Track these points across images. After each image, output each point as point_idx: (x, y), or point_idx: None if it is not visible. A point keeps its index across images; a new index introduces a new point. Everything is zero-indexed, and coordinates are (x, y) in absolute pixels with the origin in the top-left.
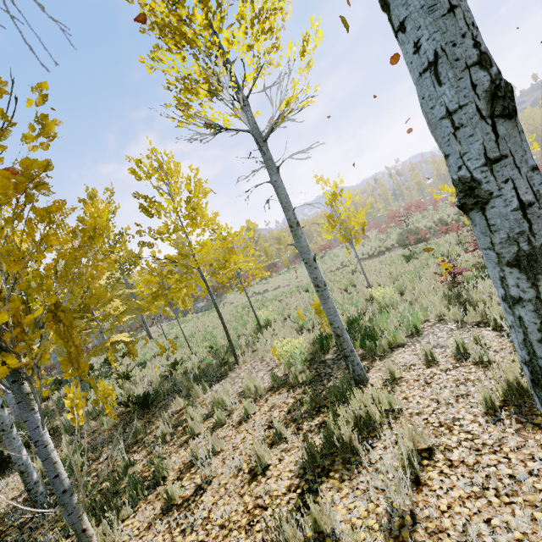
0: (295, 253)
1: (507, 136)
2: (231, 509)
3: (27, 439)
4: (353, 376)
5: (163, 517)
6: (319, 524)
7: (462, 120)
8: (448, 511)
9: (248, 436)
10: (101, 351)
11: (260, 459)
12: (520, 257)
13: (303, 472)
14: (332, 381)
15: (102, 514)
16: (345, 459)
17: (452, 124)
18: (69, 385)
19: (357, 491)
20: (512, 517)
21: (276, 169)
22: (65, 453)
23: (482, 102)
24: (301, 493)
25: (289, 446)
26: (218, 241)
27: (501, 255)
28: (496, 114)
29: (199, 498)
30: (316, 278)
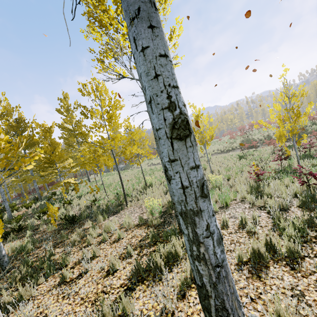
0: None
1: (178, 149)
2: (90, 290)
3: (10, 230)
4: (179, 227)
5: (57, 286)
6: (125, 308)
7: (160, 135)
8: (190, 315)
9: (115, 251)
10: (58, 186)
11: (114, 265)
12: (182, 212)
13: (132, 278)
14: (169, 227)
15: (31, 279)
16: (155, 274)
17: (158, 135)
18: (40, 202)
19: (153, 294)
20: None
21: None
22: (25, 241)
23: (167, 129)
24: (126, 289)
25: (131, 261)
26: (124, 136)
27: (177, 208)
28: (173, 137)
29: (78, 280)
30: None
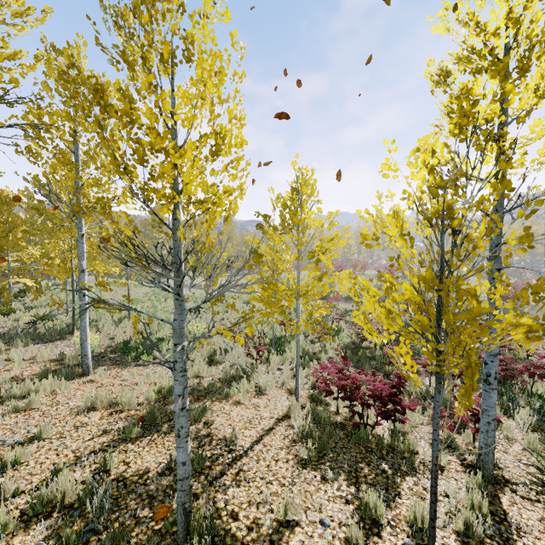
0: (249, 263)
1: None
2: None
3: None
4: (82, 369)
5: None
6: None
7: None
8: None
9: None
10: None
11: None
12: None
13: None
14: (80, 369)
15: None
16: (4, 401)
17: None
18: None
19: None
20: (2, 432)
21: (81, 235)
22: None
23: None
24: None
25: None
26: (94, 247)
27: None
28: None
29: None
30: (80, 306)
